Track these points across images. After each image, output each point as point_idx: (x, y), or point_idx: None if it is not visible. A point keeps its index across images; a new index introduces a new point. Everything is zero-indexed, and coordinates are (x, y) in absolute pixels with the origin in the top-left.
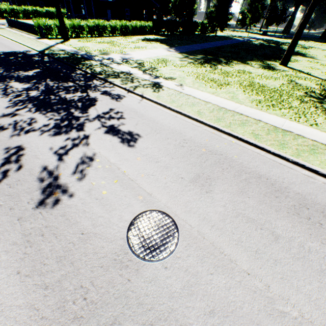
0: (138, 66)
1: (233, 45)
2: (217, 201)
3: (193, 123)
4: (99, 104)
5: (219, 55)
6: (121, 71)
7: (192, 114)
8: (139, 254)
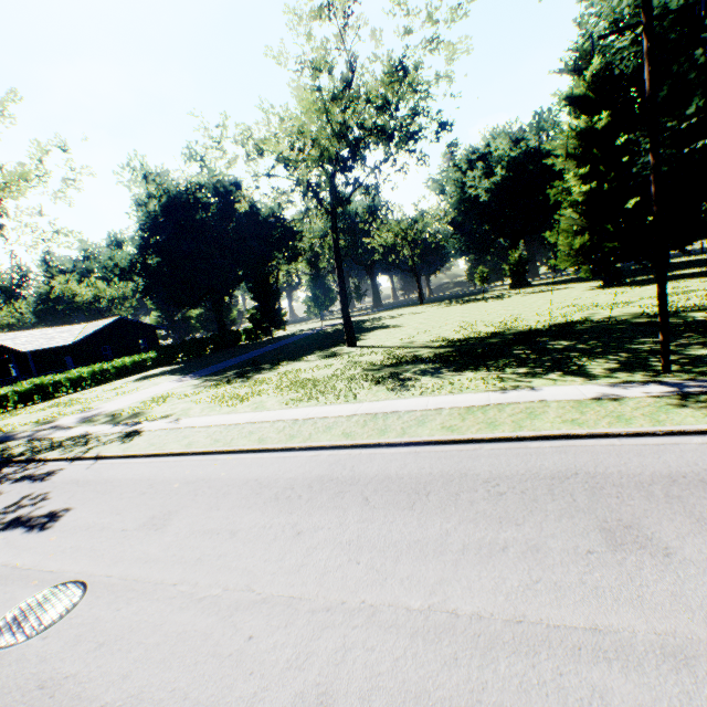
0: (111, 419)
1: (294, 342)
2: (168, 532)
3: (176, 460)
4: (2, 497)
5: (265, 362)
6: (71, 436)
7: (178, 449)
8: (4, 644)
